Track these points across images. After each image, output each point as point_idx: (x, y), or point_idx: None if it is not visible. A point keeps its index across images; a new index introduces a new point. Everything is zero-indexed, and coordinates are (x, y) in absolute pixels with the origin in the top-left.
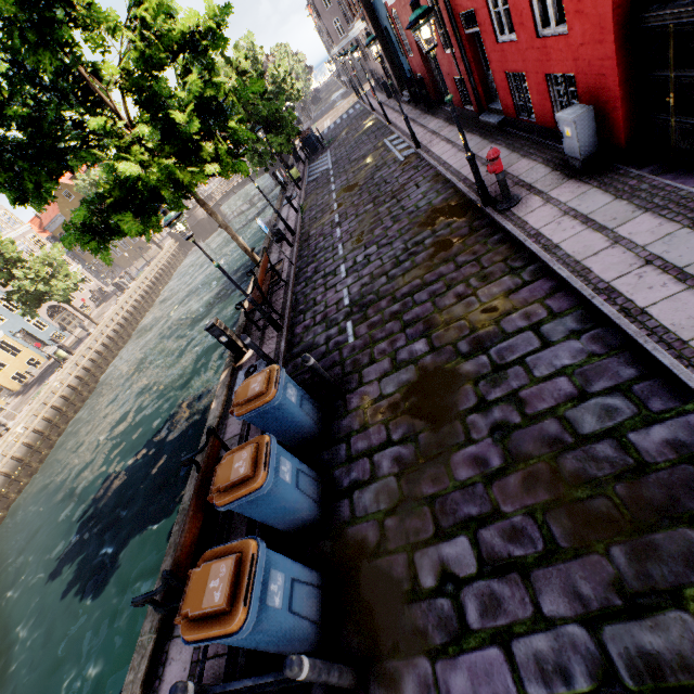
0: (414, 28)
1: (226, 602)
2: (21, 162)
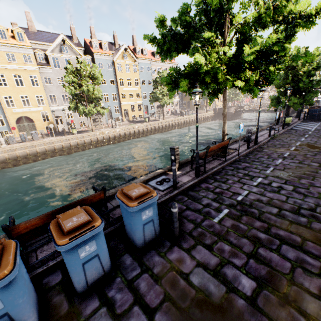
0: None
1: None
2: (169, 37)
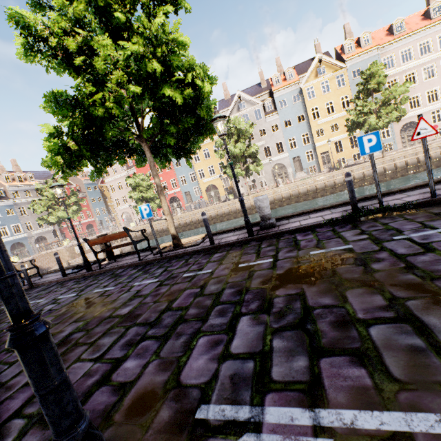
0: None
1: None
2: None
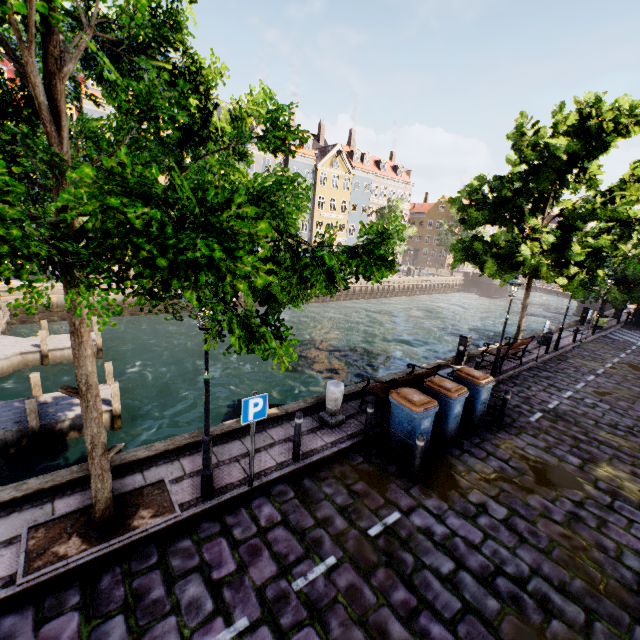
0: None
1: (418, 402)
2: (486, 212)
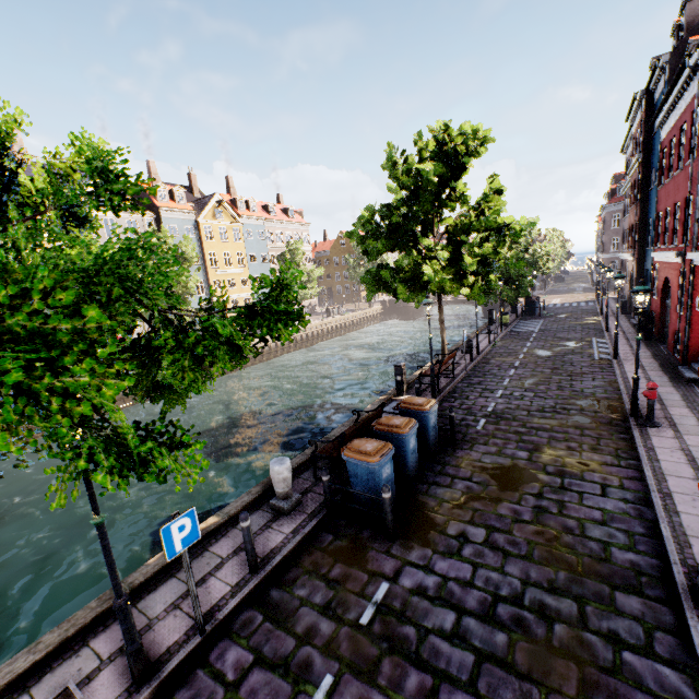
0: (634, 293)
1: (373, 451)
2: (383, 240)
